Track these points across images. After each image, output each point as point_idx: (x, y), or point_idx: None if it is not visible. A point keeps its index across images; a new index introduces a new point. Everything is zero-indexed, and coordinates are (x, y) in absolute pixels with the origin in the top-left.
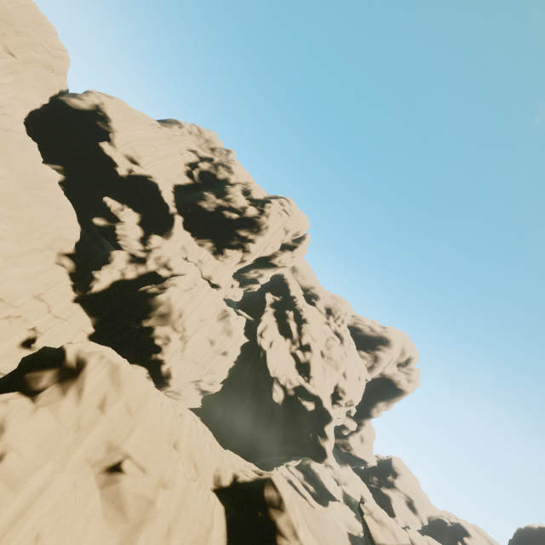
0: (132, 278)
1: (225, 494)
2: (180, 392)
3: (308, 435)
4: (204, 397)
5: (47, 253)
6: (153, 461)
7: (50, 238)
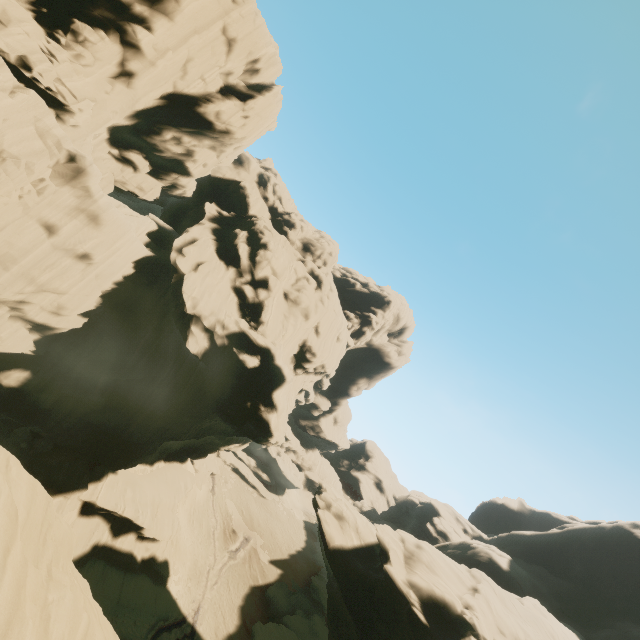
0: None
1: None
2: None
3: (244, 404)
4: (45, 337)
5: None
6: None
7: None
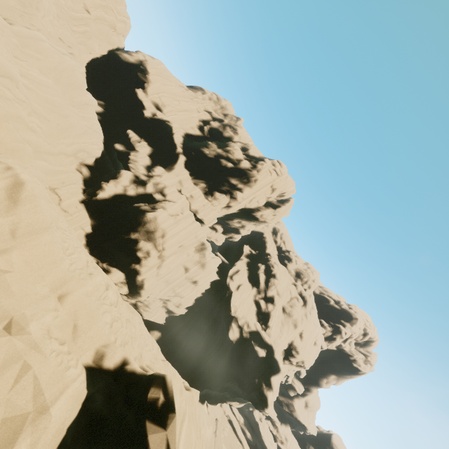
0: (131, 195)
1: (100, 377)
2: (149, 305)
3: (254, 380)
4: (169, 316)
5: (71, 159)
6: (10, 294)
7: (76, 147)
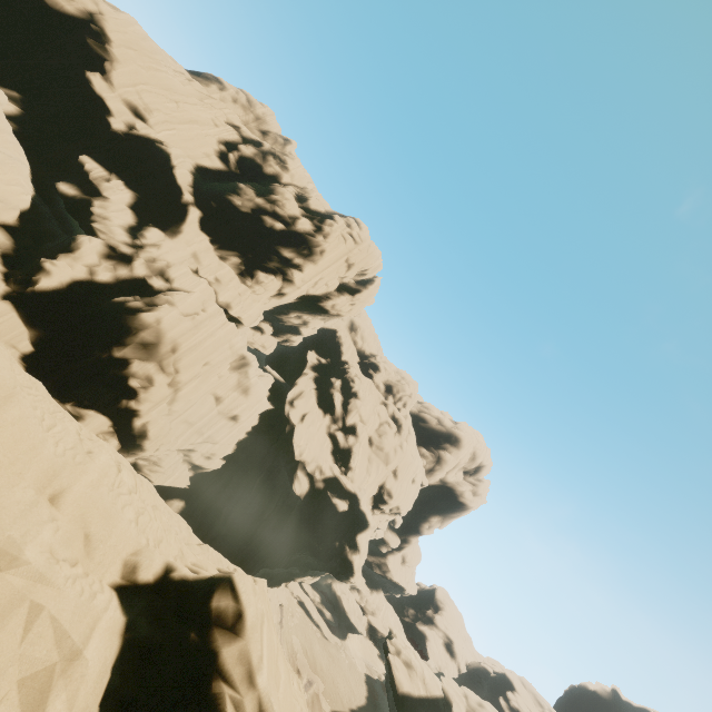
0: (106, 281)
1: (138, 596)
2: (160, 462)
3: (333, 543)
4: (196, 474)
5: None
6: None
7: None
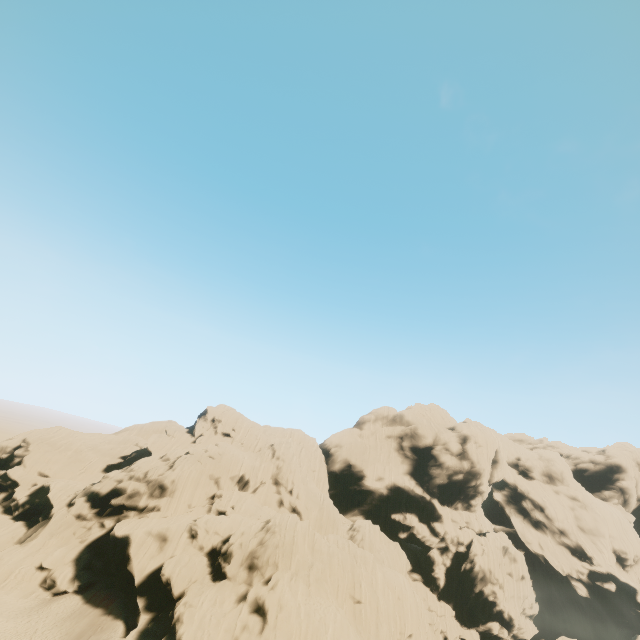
0: (449, 564)
1: None
2: (520, 626)
3: (629, 613)
4: (533, 620)
5: (407, 578)
6: None
7: (405, 568)
